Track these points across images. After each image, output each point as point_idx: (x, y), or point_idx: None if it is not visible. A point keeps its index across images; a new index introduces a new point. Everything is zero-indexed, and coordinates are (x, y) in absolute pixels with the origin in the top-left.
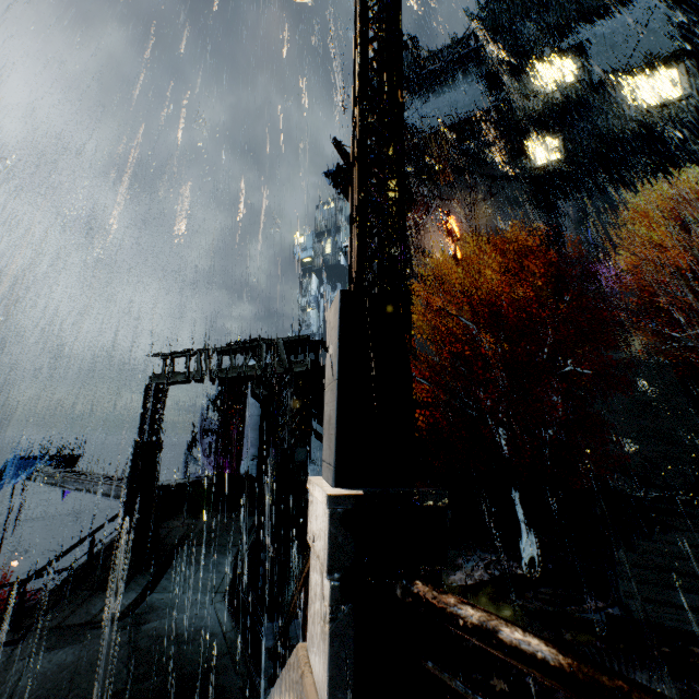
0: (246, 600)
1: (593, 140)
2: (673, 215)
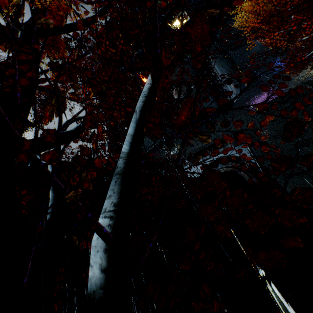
0: None
1: (202, 2)
2: (267, 15)
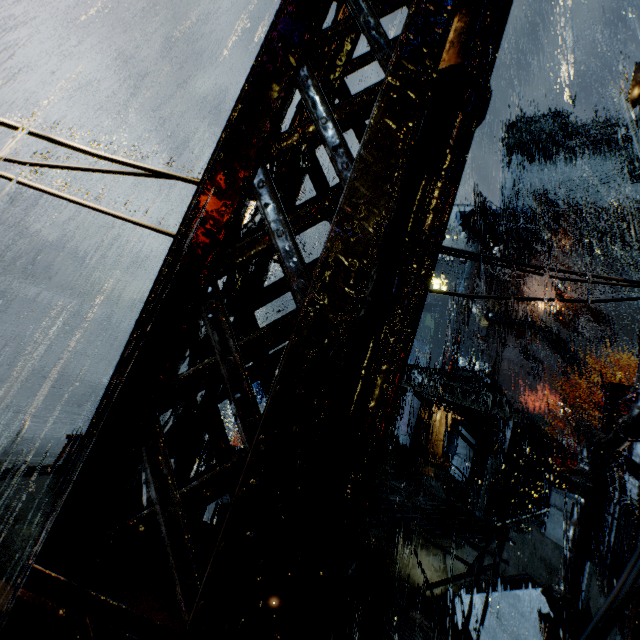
0: None
1: None
2: None
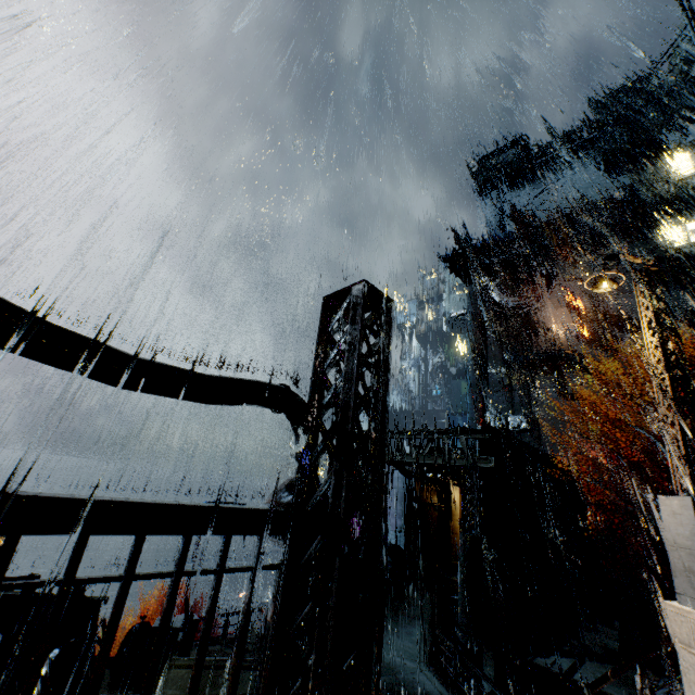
0: (456, 674)
1: None
2: None
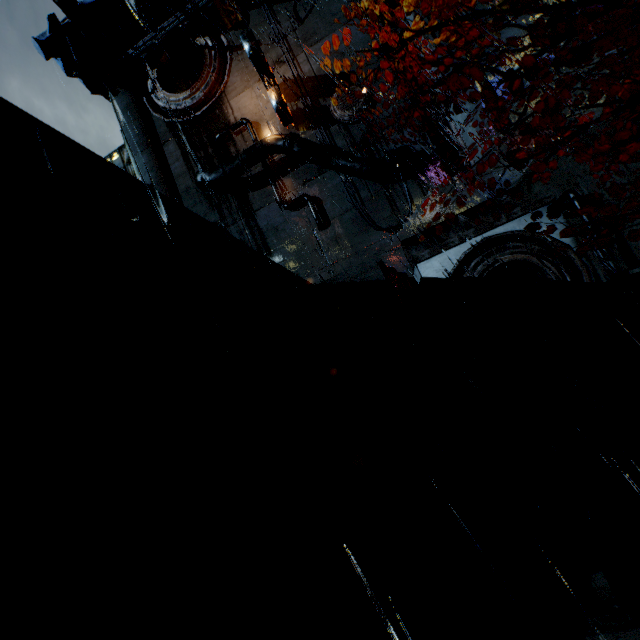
0: None
1: None
2: None
